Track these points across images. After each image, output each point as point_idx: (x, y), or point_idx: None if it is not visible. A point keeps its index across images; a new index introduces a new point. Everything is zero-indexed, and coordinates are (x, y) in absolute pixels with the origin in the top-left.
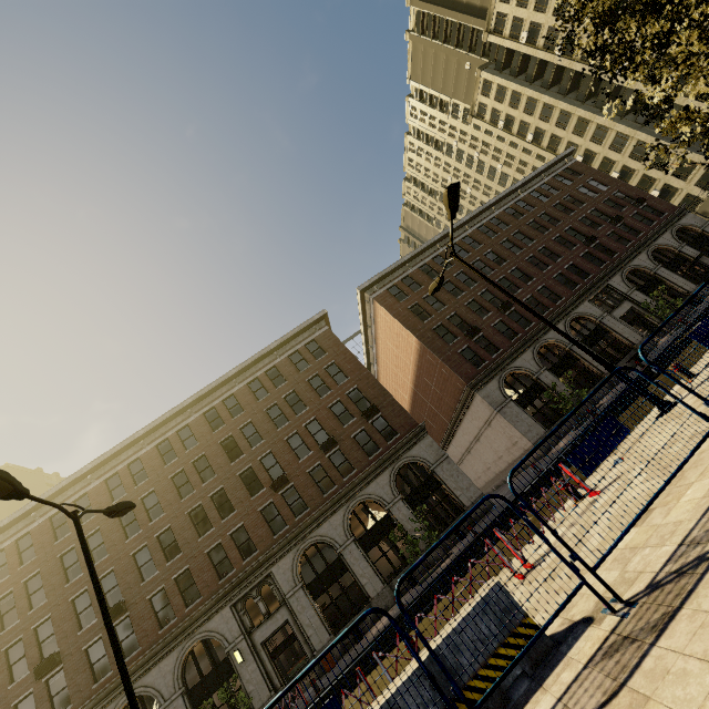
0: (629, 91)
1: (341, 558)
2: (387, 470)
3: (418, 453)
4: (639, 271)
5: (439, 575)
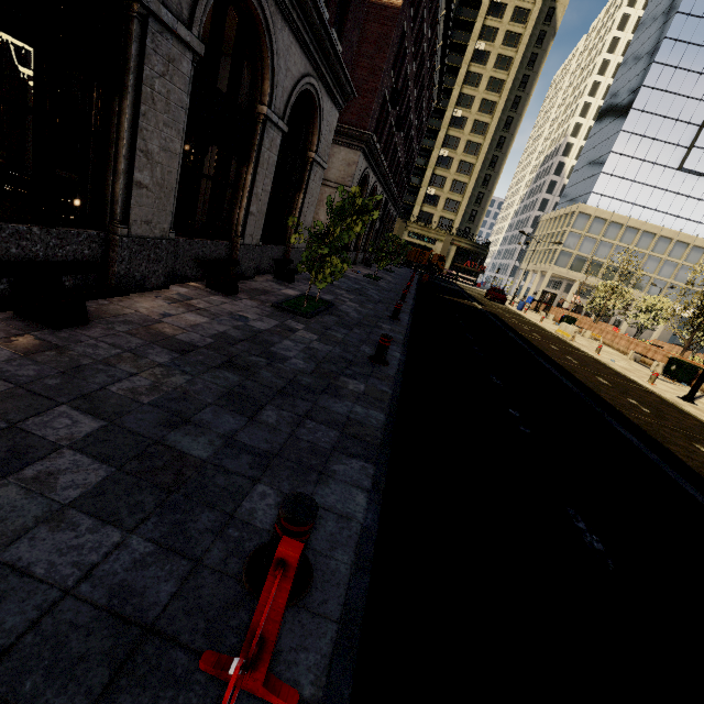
0: (439, 124)
1: (126, 27)
2: (307, 59)
3: (326, 115)
4: (386, 215)
5: (408, 345)
